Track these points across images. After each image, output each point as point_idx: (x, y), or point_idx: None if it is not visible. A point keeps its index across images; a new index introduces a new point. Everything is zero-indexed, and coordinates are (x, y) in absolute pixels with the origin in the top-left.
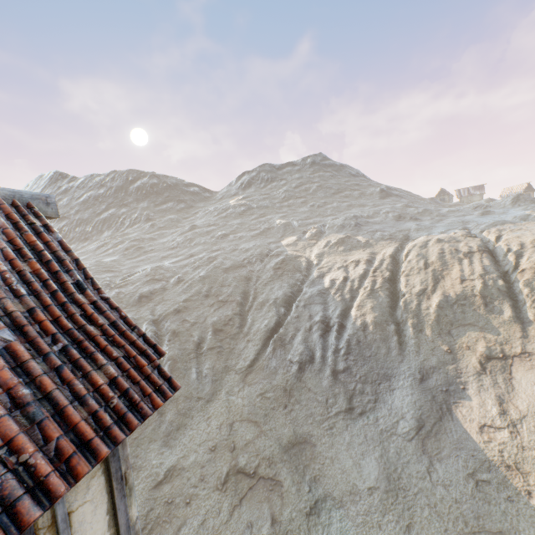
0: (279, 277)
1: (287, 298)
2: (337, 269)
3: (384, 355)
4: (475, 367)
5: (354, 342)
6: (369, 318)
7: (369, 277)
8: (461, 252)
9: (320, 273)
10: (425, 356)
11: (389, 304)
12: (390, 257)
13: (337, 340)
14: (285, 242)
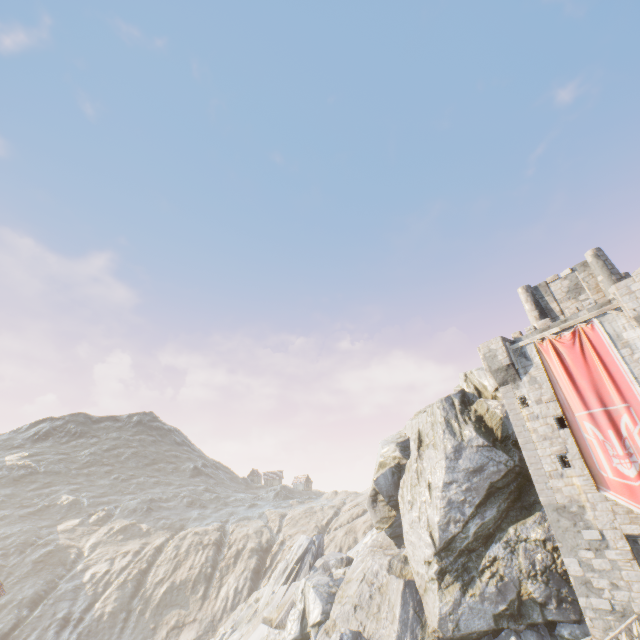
0: (38, 572)
1: (38, 597)
2: (105, 561)
3: (106, 639)
4: (163, 636)
5: (86, 632)
6: (108, 608)
7: (129, 568)
8: (203, 544)
9: (86, 566)
10: (136, 635)
11: (132, 594)
12: (157, 547)
13: (71, 633)
14: (63, 527)
